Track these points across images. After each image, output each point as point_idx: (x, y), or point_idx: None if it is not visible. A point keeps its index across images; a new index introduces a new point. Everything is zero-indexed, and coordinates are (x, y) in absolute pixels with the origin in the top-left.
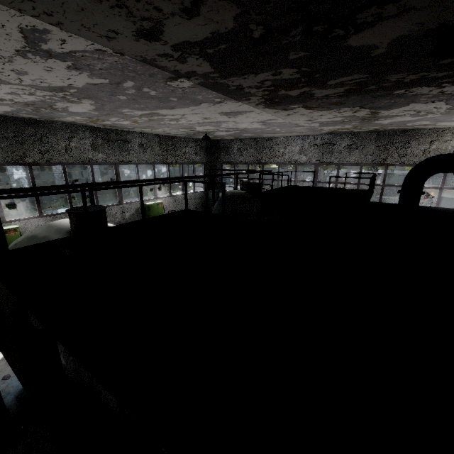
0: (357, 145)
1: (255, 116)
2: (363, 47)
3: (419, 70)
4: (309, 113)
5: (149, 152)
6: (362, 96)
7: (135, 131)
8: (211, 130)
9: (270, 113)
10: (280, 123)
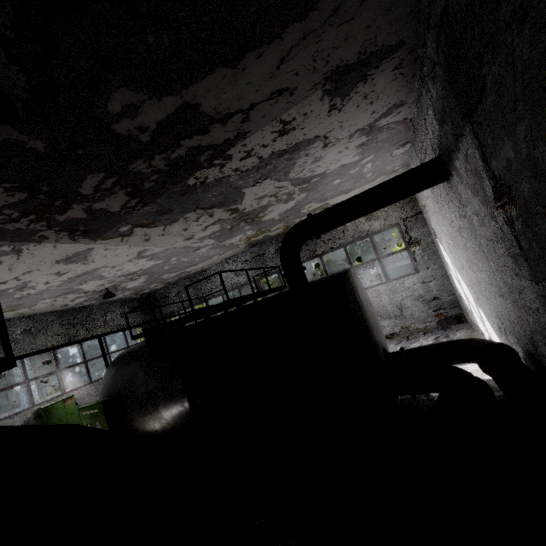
0: None
1: (113, 253)
2: (4, 144)
3: (145, 154)
4: (166, 231)
5: (42, 336)
6: (166, 196)
7: (13, 317)
8: (111, 285)
9: (121, 245)
10: (165, 251)
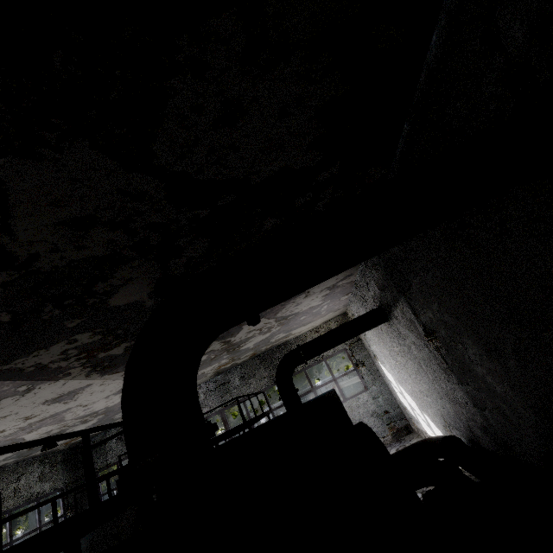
0: (249, 374)
1: (102, 389)
2: (131, 303)
3: None
4: None
5: None
6: None
7: None
8: (57, 431)
9: (118, 379)
10: None
